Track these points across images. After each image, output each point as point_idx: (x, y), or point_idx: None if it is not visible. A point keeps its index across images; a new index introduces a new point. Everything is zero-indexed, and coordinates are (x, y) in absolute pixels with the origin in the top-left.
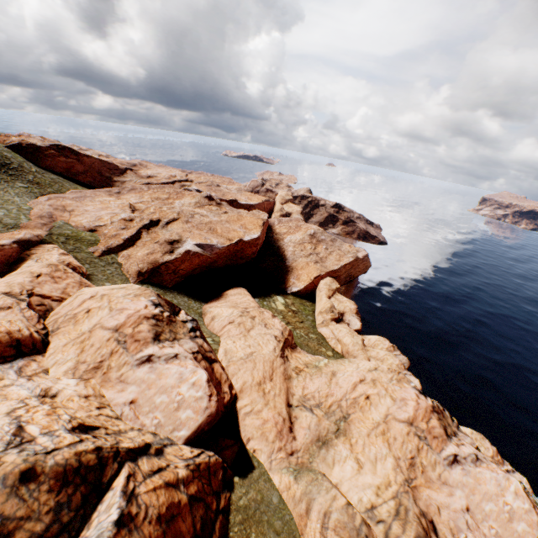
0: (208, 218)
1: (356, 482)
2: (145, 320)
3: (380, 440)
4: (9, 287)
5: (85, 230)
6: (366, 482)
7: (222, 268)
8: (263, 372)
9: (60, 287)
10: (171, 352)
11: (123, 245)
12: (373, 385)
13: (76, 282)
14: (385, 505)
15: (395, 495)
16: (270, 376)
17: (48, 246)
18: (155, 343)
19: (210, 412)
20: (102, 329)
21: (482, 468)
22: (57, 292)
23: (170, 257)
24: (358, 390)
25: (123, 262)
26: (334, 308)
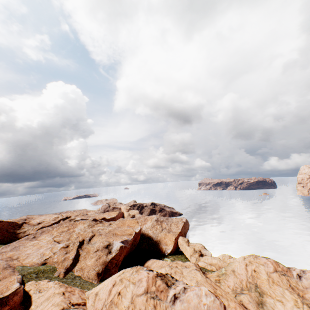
0: (107, 229)
1: (287, 309)
2: (156, 278)
3: (275, 285)
4: (60, 305)
5: (39, 265)
6: (290, 307)
7: (127, 256)
8: (210, 287)
9: (77, 296)
10: (181, 288)
11: (73, 263)
12: (251, 264)
13: (79, 291)
14: (304, 308)
15: (302, 302)
16: (213, 287)
17: (31, 283)
18: (169, 288)
19: (223, 304)
20: (138, 297)
21: (307, 273)
22: (80, 299)
23: (111, 255)
24: (249, 270)
25: (79, 274)
26: (195, 250)
